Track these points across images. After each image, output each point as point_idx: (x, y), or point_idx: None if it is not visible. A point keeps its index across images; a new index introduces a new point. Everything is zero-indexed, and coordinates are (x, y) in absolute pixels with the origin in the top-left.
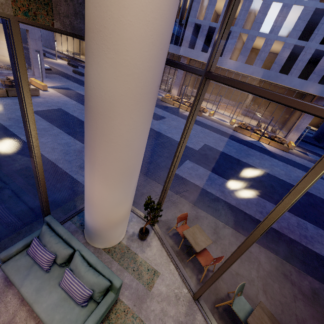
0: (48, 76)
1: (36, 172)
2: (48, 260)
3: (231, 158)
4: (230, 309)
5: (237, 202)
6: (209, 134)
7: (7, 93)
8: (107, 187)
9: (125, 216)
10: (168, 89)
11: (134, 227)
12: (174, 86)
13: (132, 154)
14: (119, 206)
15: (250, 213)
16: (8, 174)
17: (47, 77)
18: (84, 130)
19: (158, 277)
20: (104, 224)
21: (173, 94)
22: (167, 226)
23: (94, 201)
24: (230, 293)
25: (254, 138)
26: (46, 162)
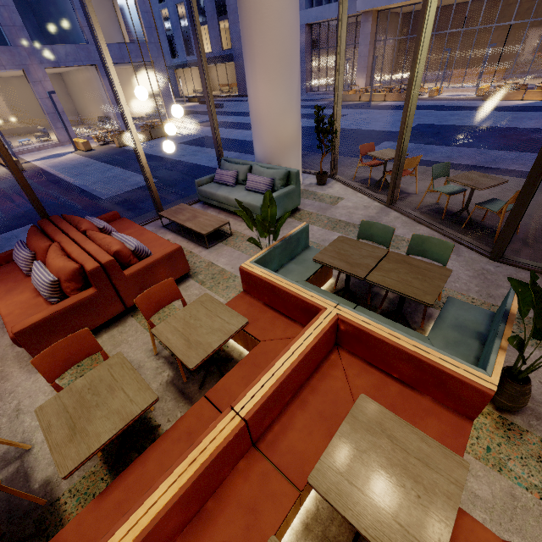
0: (182, 118)
1: (208, 100)
2: (232, 174)
3: (471, 127)
4: (437, 209)
5: (473, 161)
6: (428, 114)
7: (150, 136)
8: (269, 85)
9: (295, 140)
10: (349, 84)
11: (311, 181)
12: (357, 73)
13: (285, 33)
14: (286, 117)
15: (498, 167)
16: (177, 178)
17: (182, 119)
18: (240, 28)
19: (342, 200)
20: (275, 146)
21: (359, 88)
22: (353, 176)
23: (261, 114)
24: (440, 203)
25: (533, 98)
26: (206, 169)
